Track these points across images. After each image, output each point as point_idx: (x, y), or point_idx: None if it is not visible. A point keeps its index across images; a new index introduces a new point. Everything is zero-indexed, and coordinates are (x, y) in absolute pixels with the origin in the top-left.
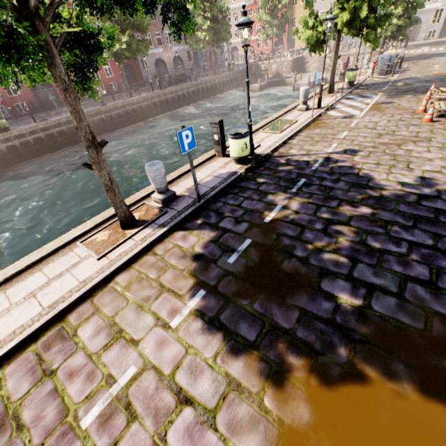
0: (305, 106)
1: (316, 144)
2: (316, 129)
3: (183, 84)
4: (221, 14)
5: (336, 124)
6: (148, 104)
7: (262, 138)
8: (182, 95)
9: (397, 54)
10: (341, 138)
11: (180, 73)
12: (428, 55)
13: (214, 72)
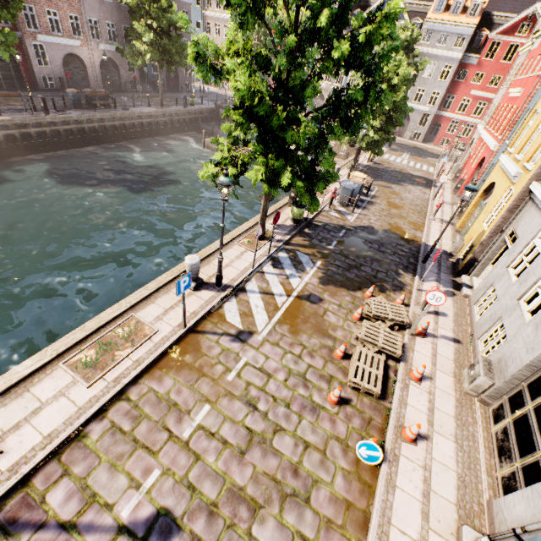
0: (194, 284)
1: (123, 462)
2: (168, 378)
3: (96, 113)
4: (175, 29)
5: (211, 361)
6: (15, 133)
7: (40, 402)
8: (93, 127)
9: (363, 184)
10: (183, 438)
11: (98, 93)
12: (403, 175)
13: (160, 102)
